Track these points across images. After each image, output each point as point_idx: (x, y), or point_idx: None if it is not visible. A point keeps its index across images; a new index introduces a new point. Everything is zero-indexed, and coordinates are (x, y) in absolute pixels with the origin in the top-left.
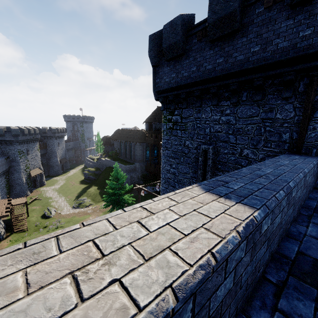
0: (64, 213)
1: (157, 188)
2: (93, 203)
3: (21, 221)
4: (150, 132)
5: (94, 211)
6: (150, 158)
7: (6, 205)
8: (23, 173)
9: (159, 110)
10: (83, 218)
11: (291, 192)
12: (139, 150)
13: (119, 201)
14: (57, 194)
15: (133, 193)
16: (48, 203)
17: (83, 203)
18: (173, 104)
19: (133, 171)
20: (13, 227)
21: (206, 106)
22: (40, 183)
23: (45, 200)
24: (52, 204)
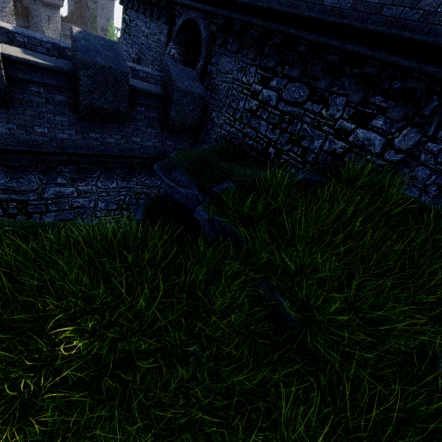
0: None
1: None
2: None
3: None
4: None
5: None
6: None
7: None
8: None
9: None
10: None
11: (63, 49)
12: None
13: None
14: None
15: None
16: None
17: None
18: (126, 0)
19: None
20: None
21: (141, 13)
22: None
23: None
24: None
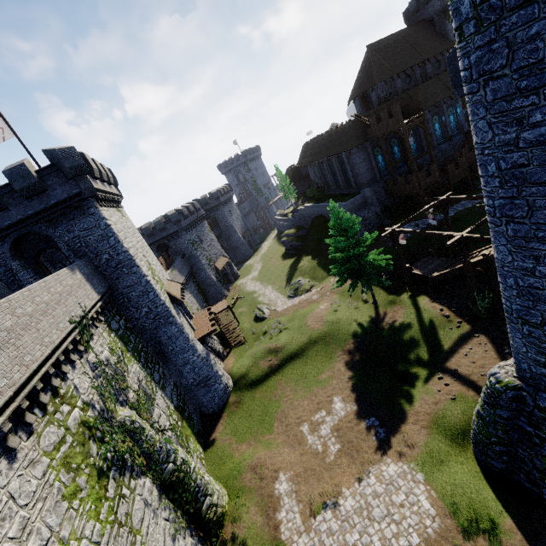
0: (281, 309)
1: (431, 219)
2: (314, 283)
3: (234, 332)
4: (371, 113)
5: (322, 295)
6: (390, 168)
7: (208, 317)
8: (208, 269)
9: (373, 53)
10: (310, 310)
11: None
12: (360, 163)
13: (361, 268)
14: (260, 284)
15: (379, 246)
16: (254, 300)
17: (301, 288)
18: None
19: (363, 206)
20: (229, 341)
21: None
22: (234, 276)
23: (249, 297)
24: (260, 300)
